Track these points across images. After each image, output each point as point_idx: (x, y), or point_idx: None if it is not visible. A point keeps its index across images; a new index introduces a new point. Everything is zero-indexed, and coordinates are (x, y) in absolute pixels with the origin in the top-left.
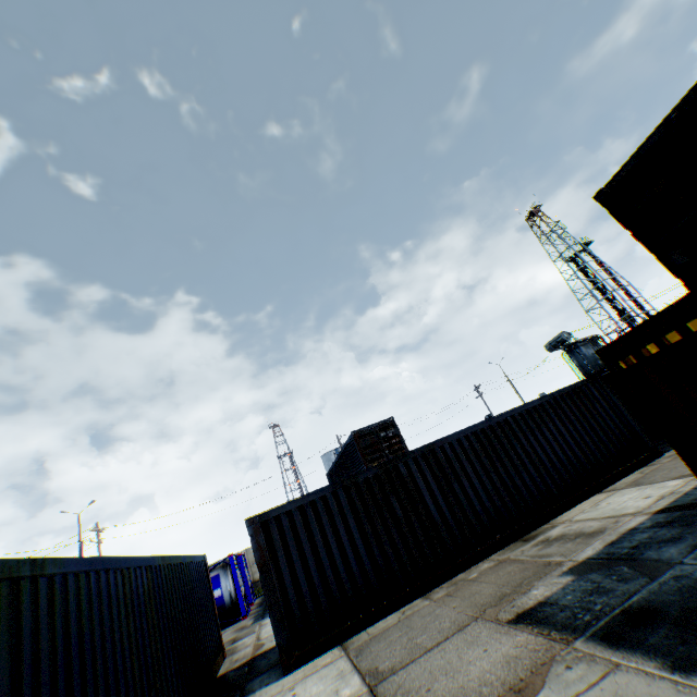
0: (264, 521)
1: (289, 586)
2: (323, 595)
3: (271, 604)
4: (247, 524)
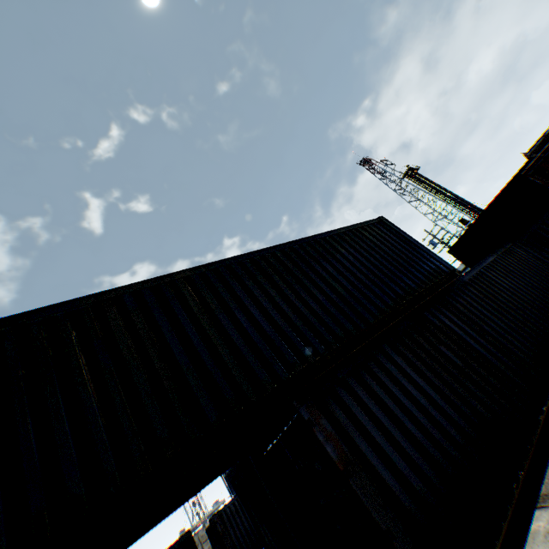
0: (219, 513)
1: (234, 537)
2: (247, 537)
3: (229, 547)
4: (214, 516)
